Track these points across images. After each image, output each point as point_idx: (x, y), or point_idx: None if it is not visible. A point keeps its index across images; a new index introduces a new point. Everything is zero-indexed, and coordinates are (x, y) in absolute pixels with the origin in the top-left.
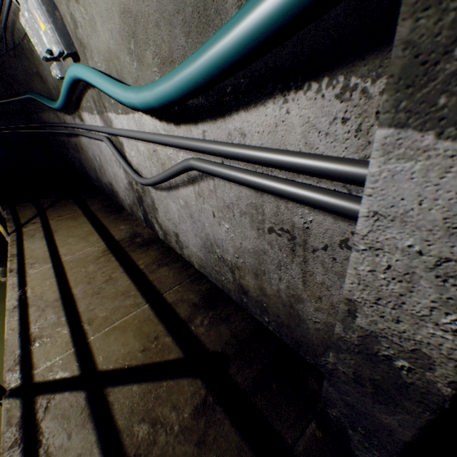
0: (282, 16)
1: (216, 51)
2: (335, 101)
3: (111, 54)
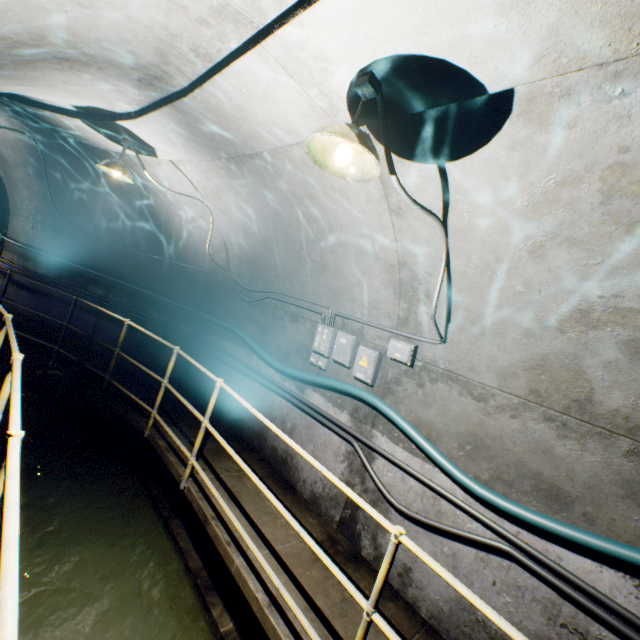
0: (628, 560)
1: (585, 541)
2: (632, 585)
3: (430, 425)
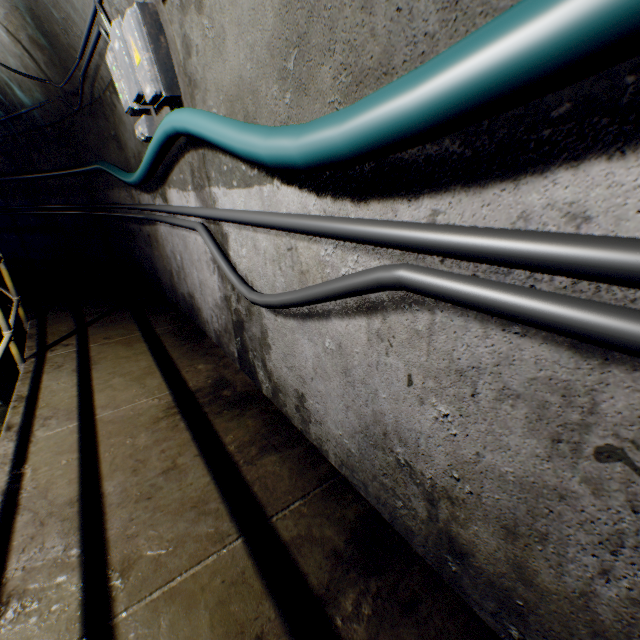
0: None
1: None
2: None
3: (241, 88)
